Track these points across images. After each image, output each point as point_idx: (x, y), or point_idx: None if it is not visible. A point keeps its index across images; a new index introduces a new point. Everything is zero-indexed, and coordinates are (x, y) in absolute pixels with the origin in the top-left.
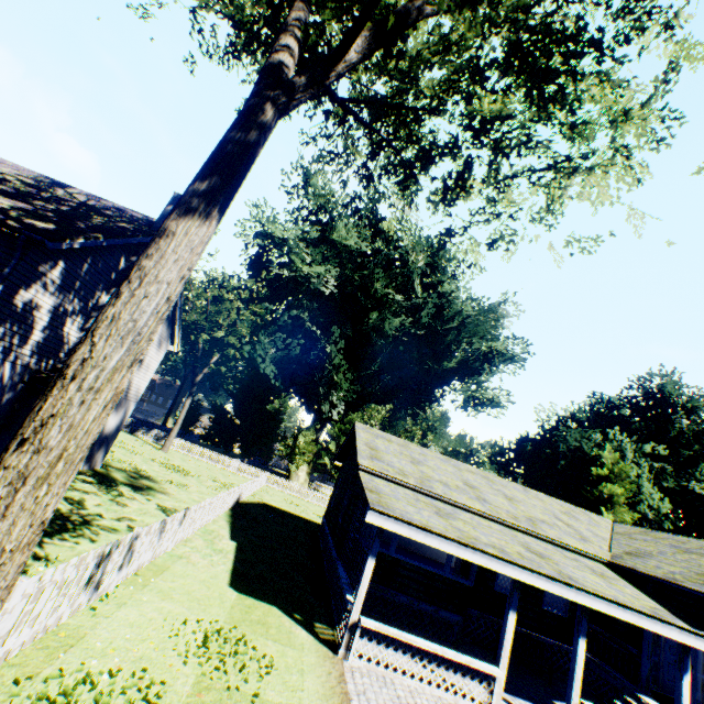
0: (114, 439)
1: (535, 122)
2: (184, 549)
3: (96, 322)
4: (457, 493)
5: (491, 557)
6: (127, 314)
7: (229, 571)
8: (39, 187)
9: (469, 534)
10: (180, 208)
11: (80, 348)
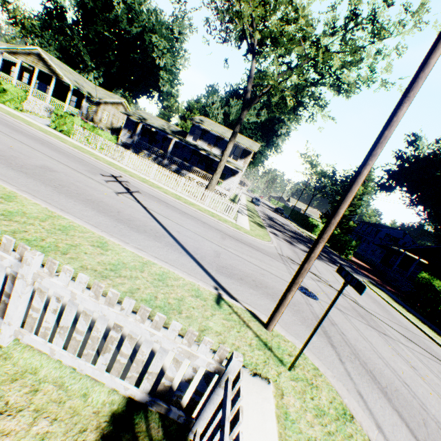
0: None
1: None
2: None
3: None
4: None
5: None
6: None
7: None
8: None
9: None
10: None
11: None
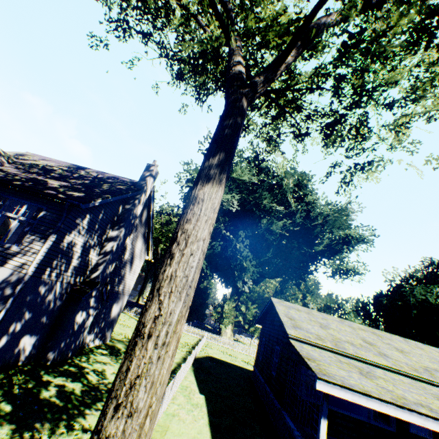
0: (116, 321)
1: (383, 86)
2: (173, 407)
3: (157, 281)
4: (363, 351)
5: (426, 417)
6: (180, 271)
7: (207, 425)
8: (71, 171)
9: (396, 393)
10: (203, 180)
11: (150, 306)
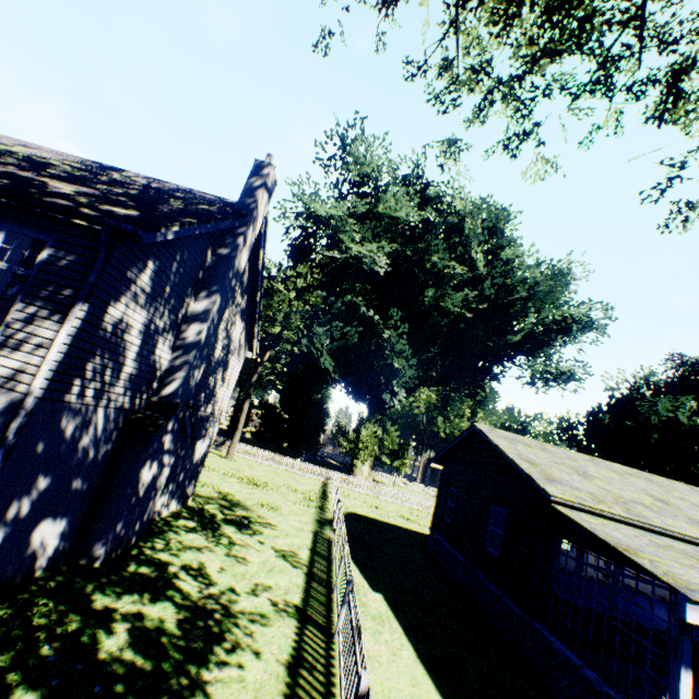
0: (202, 467)
1: None
2: None
3: None
4: (670, 519)
5: None
6: None
7: (417, 661)
8: (91, 171)
9: None
10: None
11: None
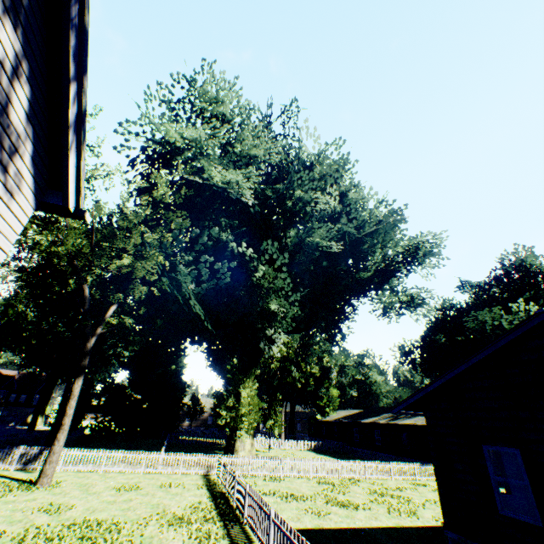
0: None
1: None
2: None
3: None
4: None
5: None
6: None
7: None
8: None
9: None
10: None
11: None
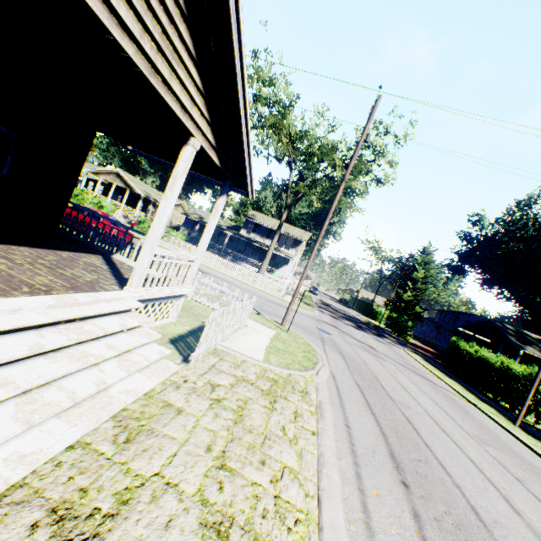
0: None
1: None
2: None
3: None
4: None
5: None
6: None
7: None
8: None
9: None
10: None
11: None
